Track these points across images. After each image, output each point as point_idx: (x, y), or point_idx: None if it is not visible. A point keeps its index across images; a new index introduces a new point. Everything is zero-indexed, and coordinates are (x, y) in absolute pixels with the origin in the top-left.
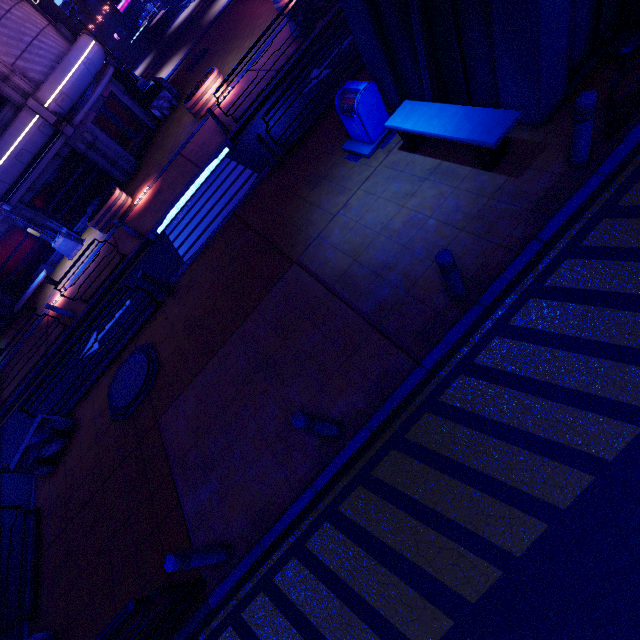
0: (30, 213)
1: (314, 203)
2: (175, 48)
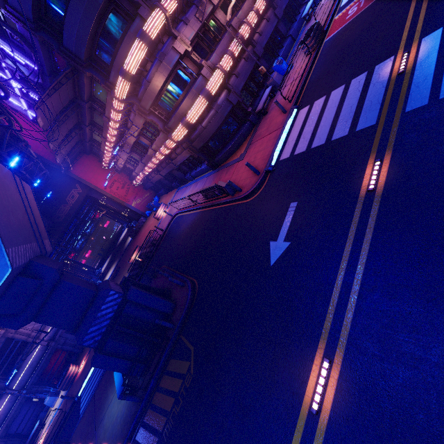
0: (36, 388)
1: (108, 396)
2: (115, 258)
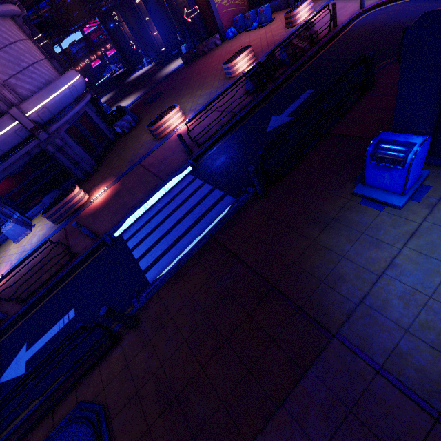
0: None
1: (333, 250)
2: (133, 90)
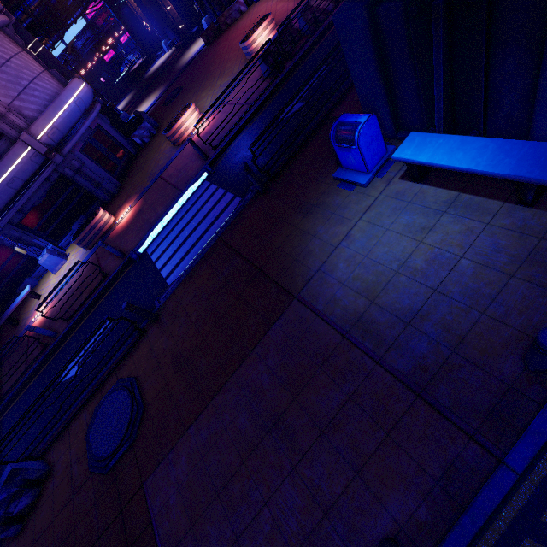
0: (18, 232)
1: (309, 232)
2: (152, 87)
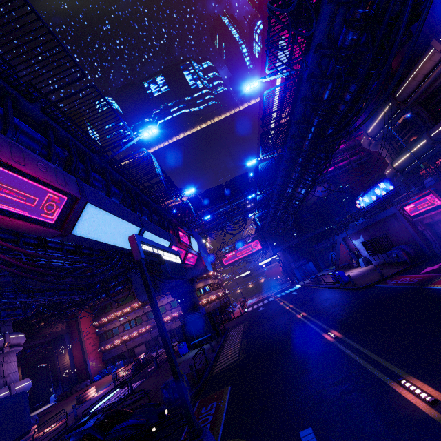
0: None
1: (179, 360)
2: None
